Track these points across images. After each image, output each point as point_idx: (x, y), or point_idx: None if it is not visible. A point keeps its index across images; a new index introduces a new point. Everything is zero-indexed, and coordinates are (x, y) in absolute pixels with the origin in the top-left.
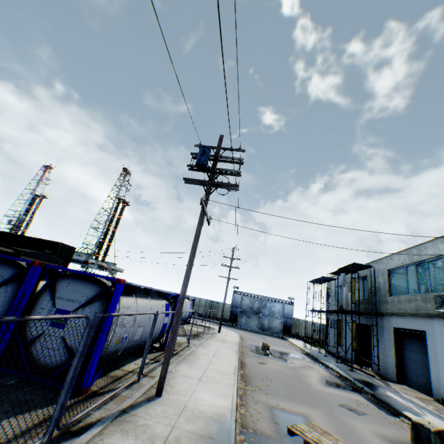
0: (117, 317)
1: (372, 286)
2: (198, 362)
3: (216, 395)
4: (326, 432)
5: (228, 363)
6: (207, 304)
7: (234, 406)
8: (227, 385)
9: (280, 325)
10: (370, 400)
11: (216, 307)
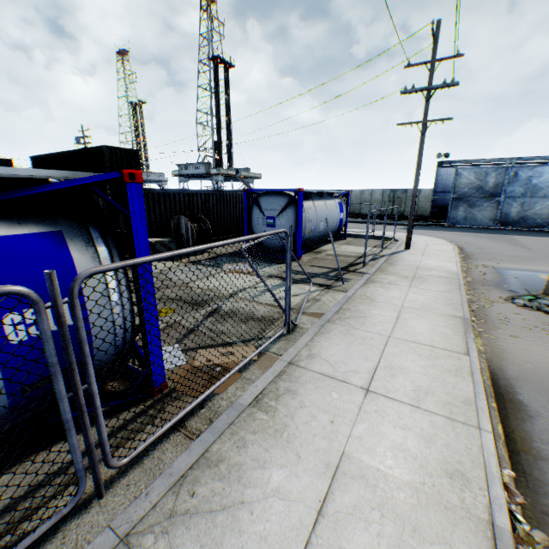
0: None
1: None
2: (245, 521)
3: None
4: None
5: (439, 471)
6: (384, 198)
7: None
8: None
9: None
10: None
11: (402, 200)
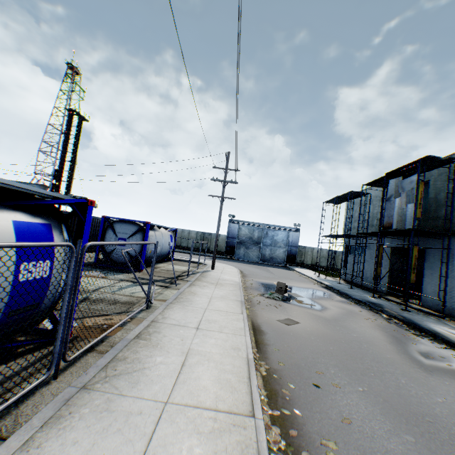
0: None
1: (438, 194)
2: (148, 372)
3: None
4: None
5: (230, 348)
6: (198, 237)
7: None
8: None
9: (284, 254)
10: None
11: (208, 239)
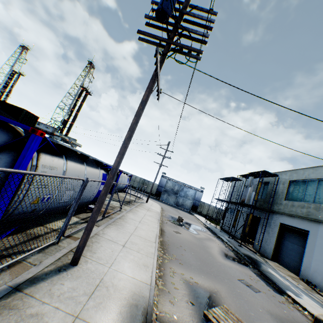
0: (33, 175)
1: (271, 190)
2: (126, 227)
3: (137, 266)
4: (239, 320)
5: (151, 230)
6: (140, 181)
7: (153, 283)
8: (148, 254)
9: (190, 204)
10: (259, 276)
11: (146, 184)
